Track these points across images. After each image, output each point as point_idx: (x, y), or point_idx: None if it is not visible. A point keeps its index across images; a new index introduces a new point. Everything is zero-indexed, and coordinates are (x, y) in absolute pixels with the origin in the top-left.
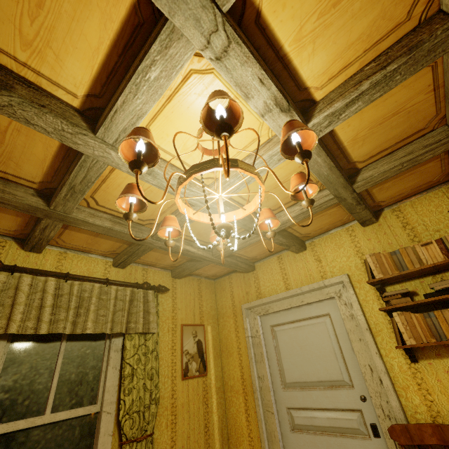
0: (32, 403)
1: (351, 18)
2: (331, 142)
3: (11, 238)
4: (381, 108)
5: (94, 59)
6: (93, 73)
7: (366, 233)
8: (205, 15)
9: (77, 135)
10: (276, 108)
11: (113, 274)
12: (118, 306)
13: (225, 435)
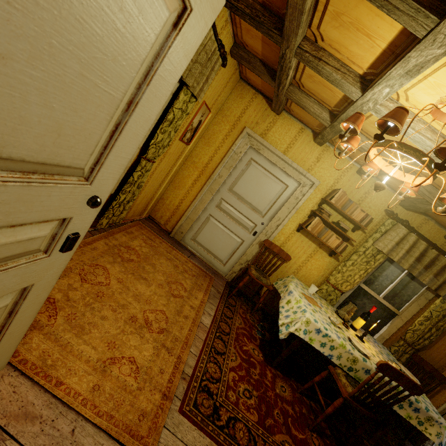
0: None
1: None
2: None
3: None
4: None
5: None
6: None
7: (353, 176)
8: None
9: None
10: None
11: None
12: (201, 57)
13: (172, 179)
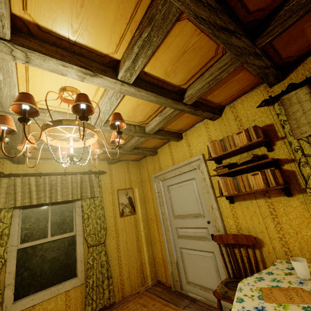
0: (41, 233)
1: (100, 9)
2: (150, 78)
3: (6, 159)
4: (170, 52)
5: None
6: None
7: (214, 125)
8: None
9: None
10: (87, 75)
11: (69, 168)
12: (73, 185)
13: (149, 240)
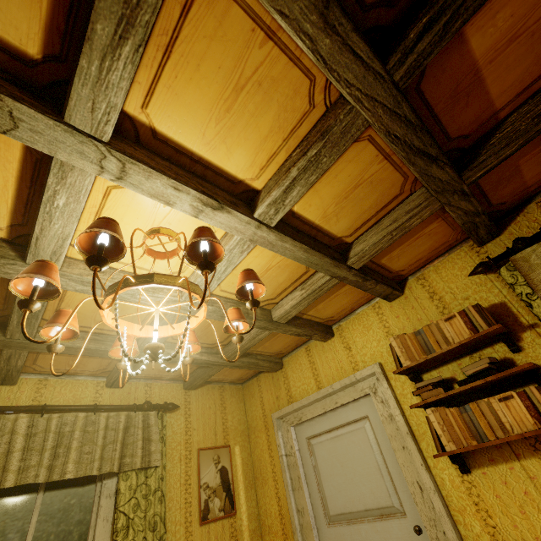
0: None
1: (251, 117)
2: (299, 223)
3: None
4: (336, 184)
5: (5, 195)
6: (9, 206)
7: (393, 309)
8: (86, 147)
9: (5, 265)
10: (207, 208)
11: (106, 397)
12: (108, 437)
13: None
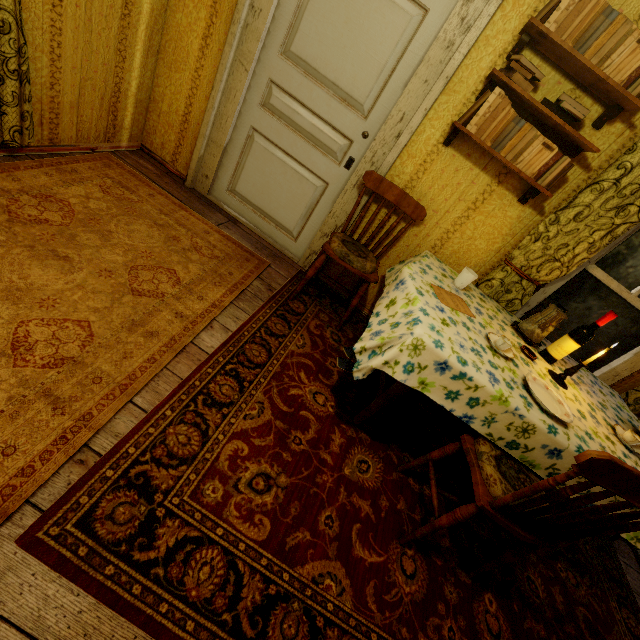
0: None
1: None
2: None
3: None
4: None
5: None
6: None
7: None
8: None
9: None
10: None
11: None
12: None
13: (155, 43)
